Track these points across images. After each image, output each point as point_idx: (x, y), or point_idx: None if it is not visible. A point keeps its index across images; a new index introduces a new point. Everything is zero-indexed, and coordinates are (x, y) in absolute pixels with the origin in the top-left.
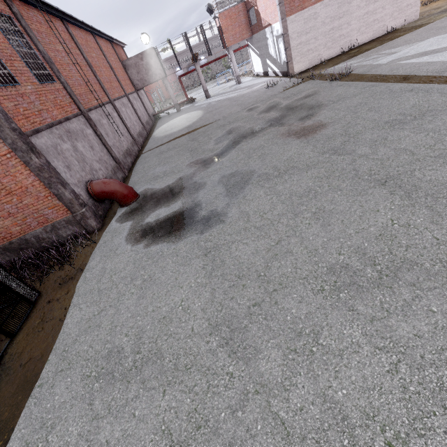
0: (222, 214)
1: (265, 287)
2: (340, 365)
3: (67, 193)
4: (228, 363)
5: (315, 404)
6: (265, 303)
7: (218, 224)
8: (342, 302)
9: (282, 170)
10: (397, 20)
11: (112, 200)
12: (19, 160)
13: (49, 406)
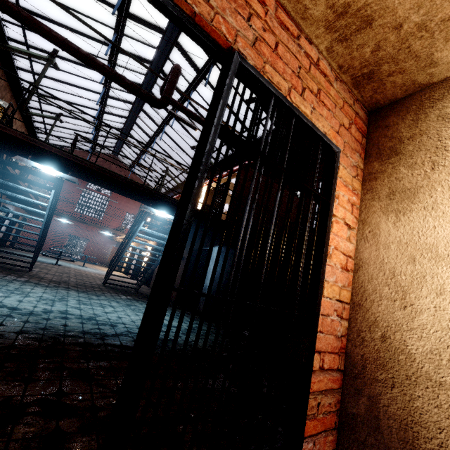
0: None
1: None
2: None
3: None
4: None
5: None
6: None
7: None
8: None
9: None
10: None
11: None
12: None
13: None
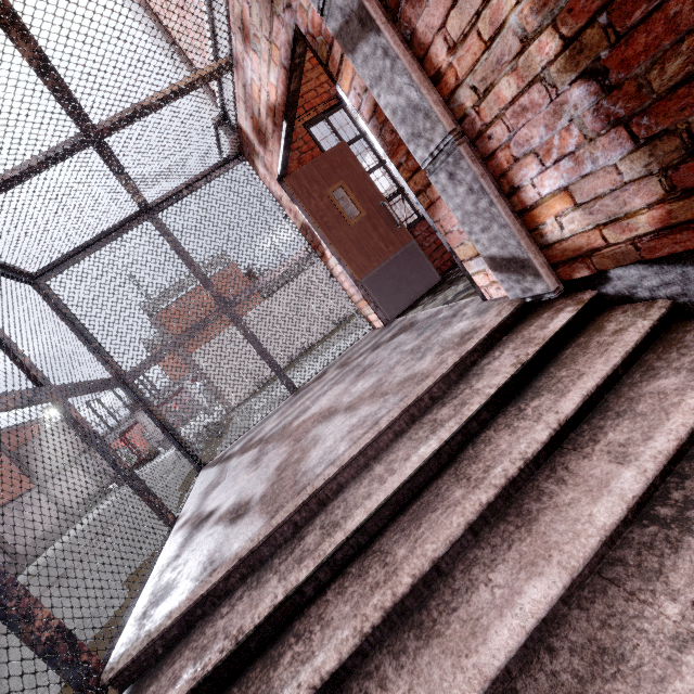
0: None
1: None
2: None
3: None
4: None
5: None
6: None
7: None
8: None
9: None
10: (346, 307)
11: None
12: None
13: None
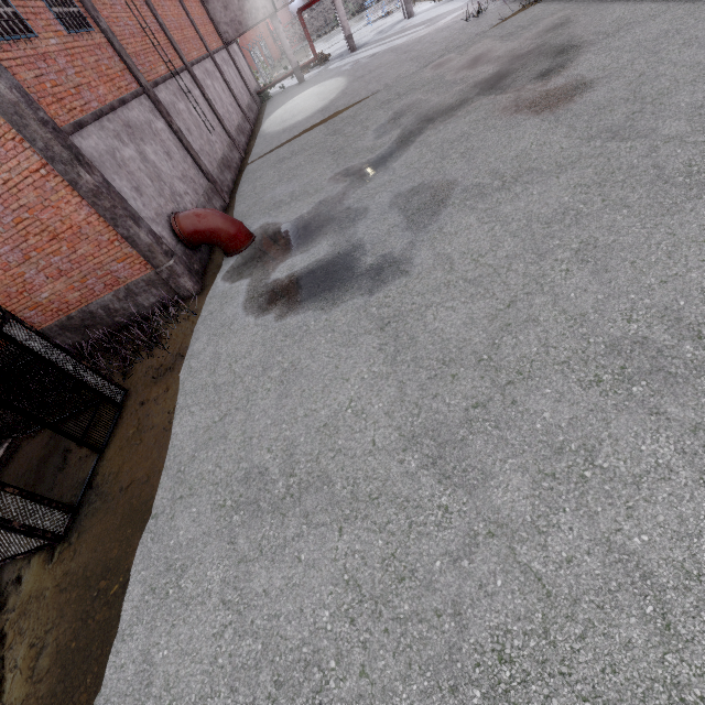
0: (403, 261)
1: (491, 378)
2: (636, 499)
3: (143, 234)
4: (439, 492)
5: (593, 554)
6: (493, 403)
7: (399, 278)
8: (637, 401)
9: (509, 177)
10: None
11: (210, 245)
12: (61, 180)
13: (174, 544)
